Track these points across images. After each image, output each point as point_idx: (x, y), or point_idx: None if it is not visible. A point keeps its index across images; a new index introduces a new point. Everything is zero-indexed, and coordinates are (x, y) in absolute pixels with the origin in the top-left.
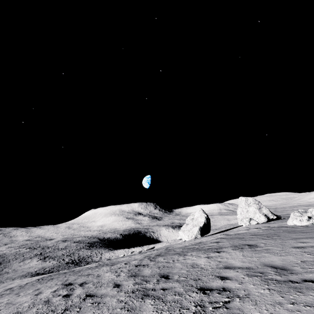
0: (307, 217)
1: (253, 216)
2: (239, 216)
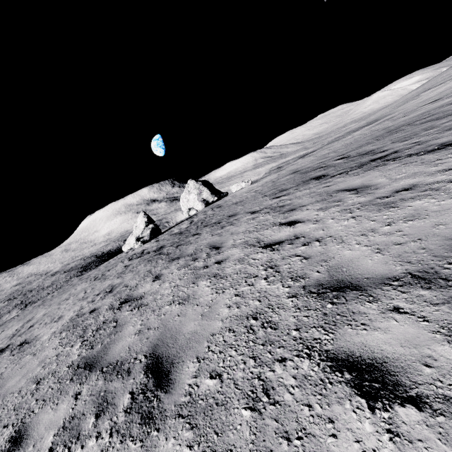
0: (135, 241)
1: (194, 204)
2: (182, 208)
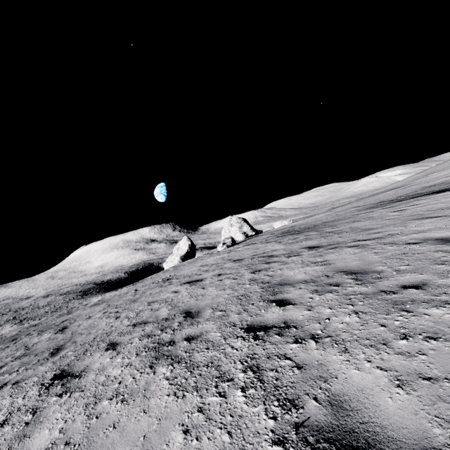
0: (222, 244)
1: (234, 235)
2: (223, 237)
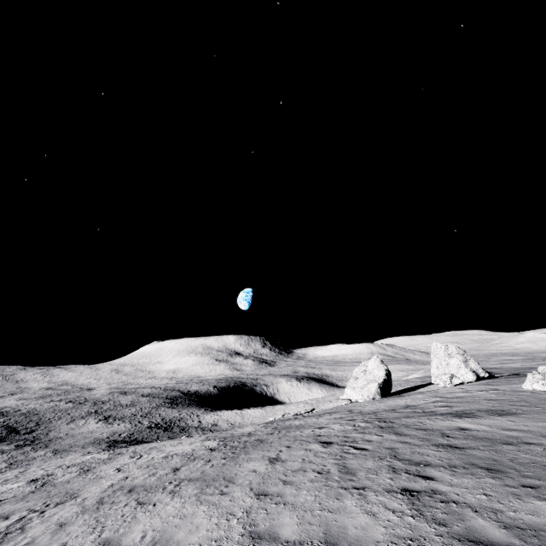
0: None
1: (456, 371)
2: (434, 370)
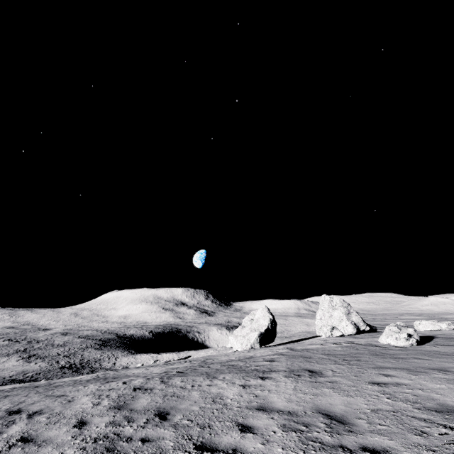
0: (406, 335)
1: (338, 323)
2: (318, 321)
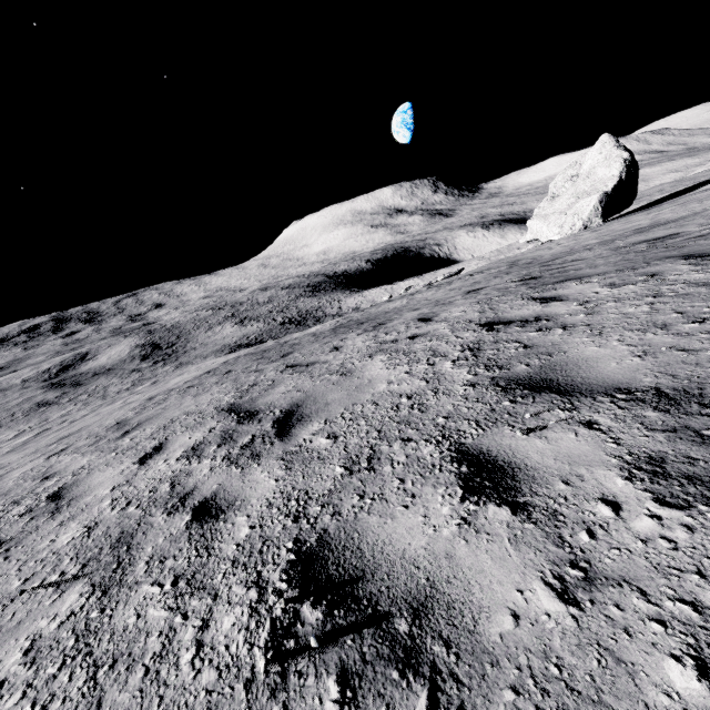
0: None
1: None
2: None
